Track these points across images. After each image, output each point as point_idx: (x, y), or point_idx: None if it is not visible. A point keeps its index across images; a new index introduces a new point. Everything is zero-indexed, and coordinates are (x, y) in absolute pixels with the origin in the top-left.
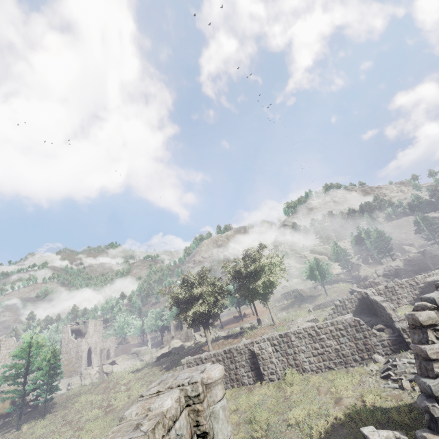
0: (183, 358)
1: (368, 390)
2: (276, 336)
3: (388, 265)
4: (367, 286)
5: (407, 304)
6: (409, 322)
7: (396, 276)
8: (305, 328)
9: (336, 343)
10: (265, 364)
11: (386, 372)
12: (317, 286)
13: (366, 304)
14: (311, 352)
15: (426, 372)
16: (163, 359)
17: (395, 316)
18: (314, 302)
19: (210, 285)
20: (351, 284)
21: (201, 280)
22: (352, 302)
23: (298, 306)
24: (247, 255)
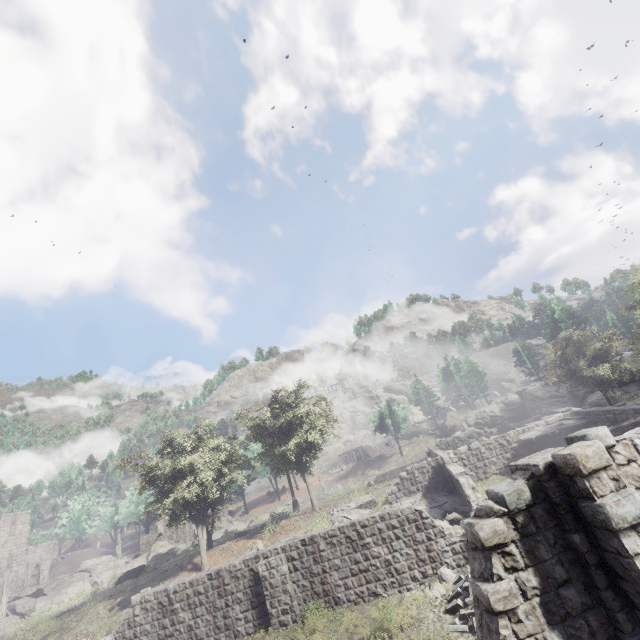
0: (155, 582)
1: (424, 639)
2: (297, 543)
3: (481, 411)
4: (450, 444)
5: (497, 474)
6: (468, 537)
7: (490, 426)
8: (342, 527)
9: (387, 552)
10: (275, 596)
11: (454, 602)
12: (391, 441)
13: (443, 476)
14: (349, 569)
15: (489, 636)
16: (124, 584)
17: (475, 499)
18: (384, 466)
19: (214, 449)
20: (435, 437)
21: (196, 443)
22: (424, 472)
23: (361, 473)
24: (276, 400)
